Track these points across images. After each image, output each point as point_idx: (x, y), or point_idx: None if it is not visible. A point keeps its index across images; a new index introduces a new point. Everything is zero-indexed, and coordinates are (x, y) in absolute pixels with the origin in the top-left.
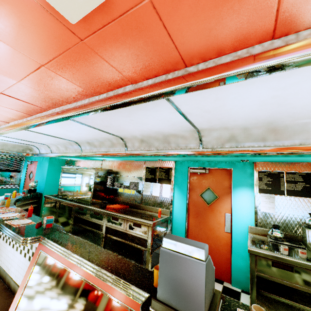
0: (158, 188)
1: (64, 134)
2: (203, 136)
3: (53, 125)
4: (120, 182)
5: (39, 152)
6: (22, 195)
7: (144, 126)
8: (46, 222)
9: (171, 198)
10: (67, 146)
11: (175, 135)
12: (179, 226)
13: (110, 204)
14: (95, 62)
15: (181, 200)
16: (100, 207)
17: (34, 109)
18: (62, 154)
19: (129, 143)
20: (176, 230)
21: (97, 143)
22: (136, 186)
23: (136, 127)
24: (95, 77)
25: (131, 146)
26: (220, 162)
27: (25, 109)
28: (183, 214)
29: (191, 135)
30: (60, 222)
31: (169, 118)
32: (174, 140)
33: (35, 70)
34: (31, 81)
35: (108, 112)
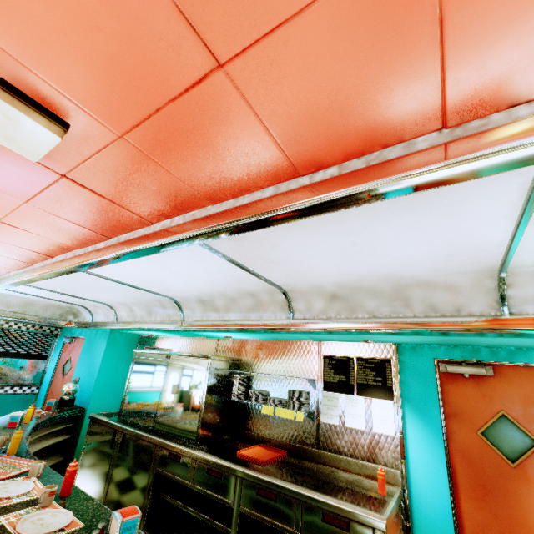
0: (359, 408)
1: (161, 281)
2: (512, 285)
3: (149, 259)
4: (261, 390)
5: (91, 320)
6: (45, 414)
7: (369, 259)
8: (118, 533)
9: (399, 437)
10: (153, 308)
11: (428, 284)
12: (433, 522)
13: (237, 442)
14: (398, 38)
15: (429, 446)
16: (223, 455)
17: (121, 221)
18: (139, 324)
19: (301, 301)
20: (425, 532)
21: (222, 301)
22: (305, 401)
23: (346, 262)
24: (348, 107)
25: (305, 308)
26: (525, 349)
27: (101, 221)
28: (442, 486)
29: (476, 283)
30: (121, 486)
31: (463, 236)
32: (423, 294)
33: (186, 88)
34: (155, 134)
35: (312, 220)
